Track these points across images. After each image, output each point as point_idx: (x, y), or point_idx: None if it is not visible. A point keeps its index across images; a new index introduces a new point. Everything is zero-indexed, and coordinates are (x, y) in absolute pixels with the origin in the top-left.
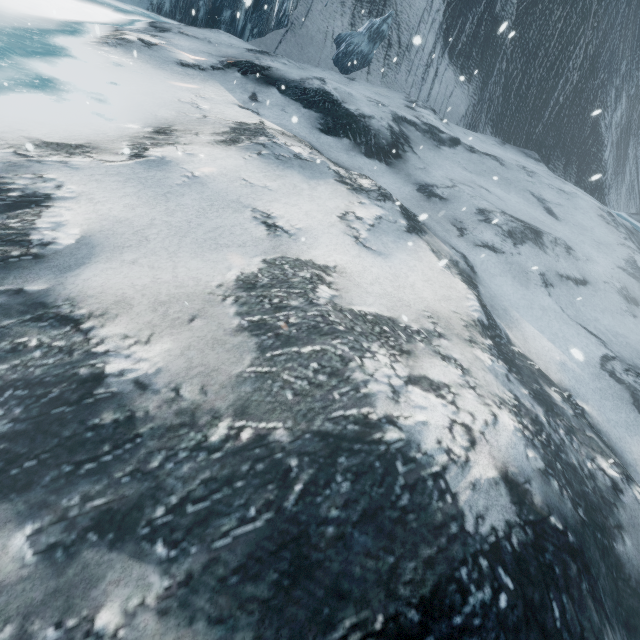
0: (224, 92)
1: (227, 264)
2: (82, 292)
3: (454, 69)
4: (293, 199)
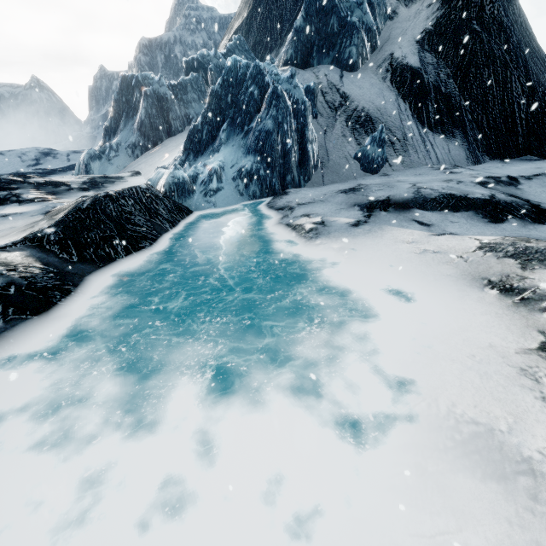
0: (404, 230)
1: None
2: None
3: (438, 135)
4: None
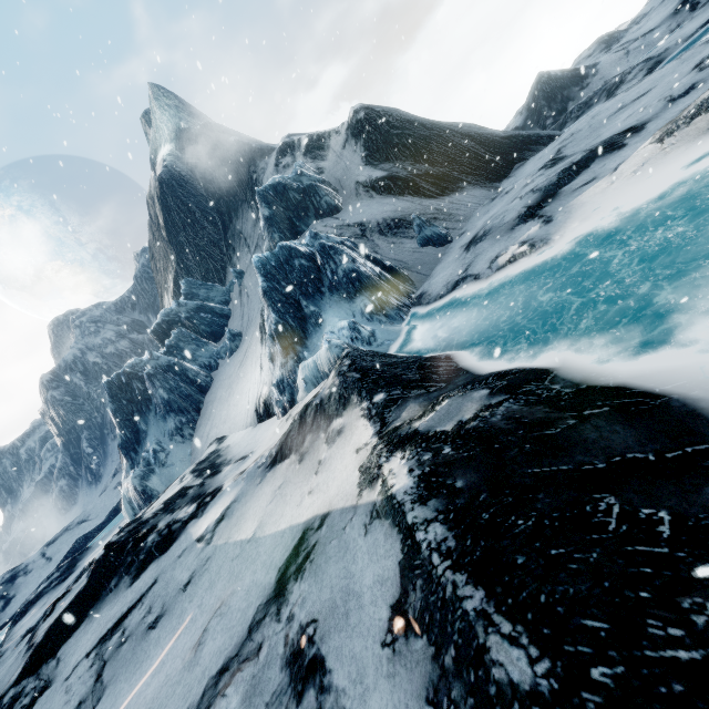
0: (586, 192)
1: None
2: None
3: (452, 195)
4: None
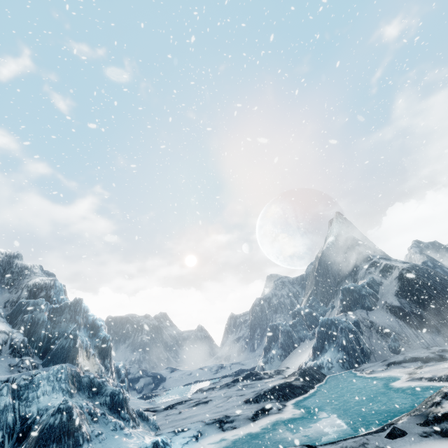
0: (397, 369)
1: (447, 370)
2: (440, 375)
3: (424, 332)
4: (442, 366)
